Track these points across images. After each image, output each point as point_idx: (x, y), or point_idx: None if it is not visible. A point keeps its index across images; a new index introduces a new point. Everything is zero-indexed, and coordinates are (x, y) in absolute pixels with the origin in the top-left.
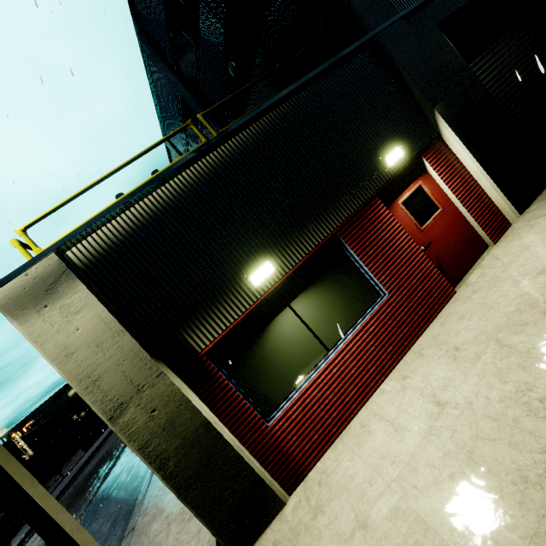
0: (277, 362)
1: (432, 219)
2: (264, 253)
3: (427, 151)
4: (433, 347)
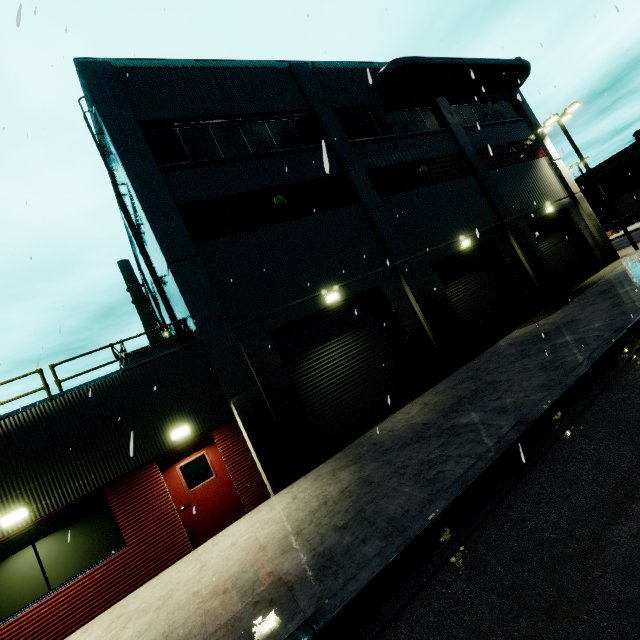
0: None
1: (202, 484)
2: (29, 497)
3: (219, 428)
4: (121, 608)
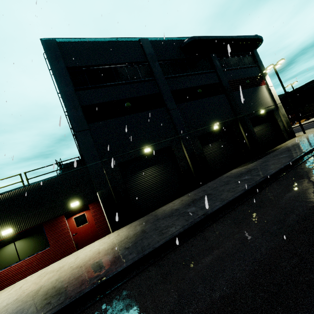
0: (0, 259)
1: (82, 225)
2: (13, 224)
3: (91, 203)
4: (46, 269)
